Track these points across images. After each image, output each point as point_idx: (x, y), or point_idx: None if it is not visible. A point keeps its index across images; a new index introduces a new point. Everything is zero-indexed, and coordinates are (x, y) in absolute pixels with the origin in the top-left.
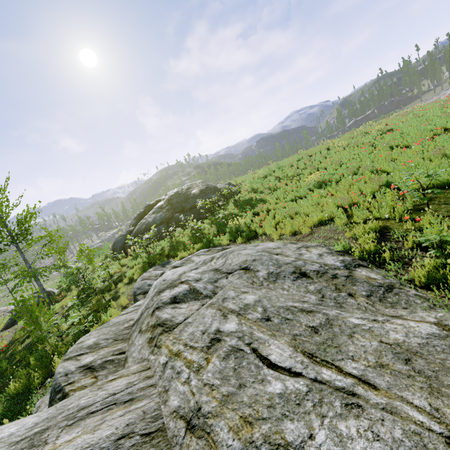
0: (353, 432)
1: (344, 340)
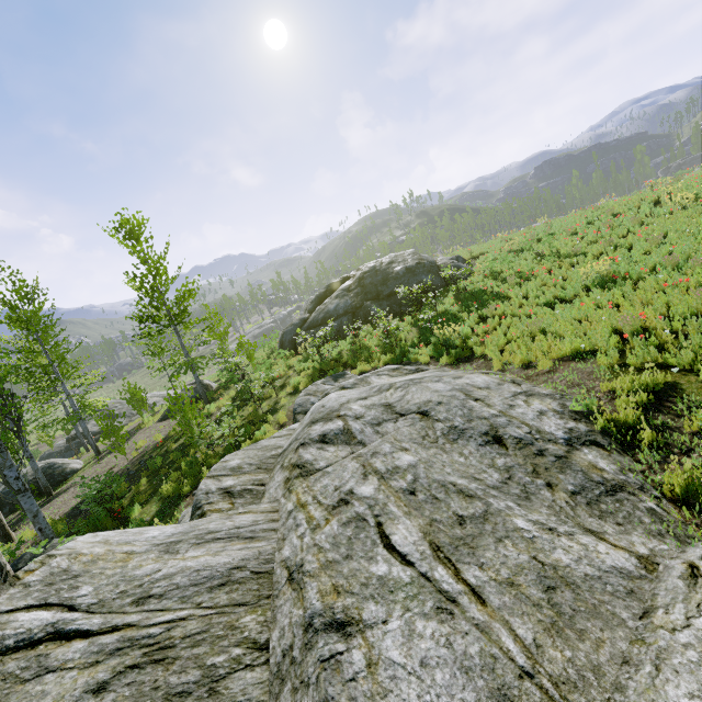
0: (427, 633)
1: (488, 543)
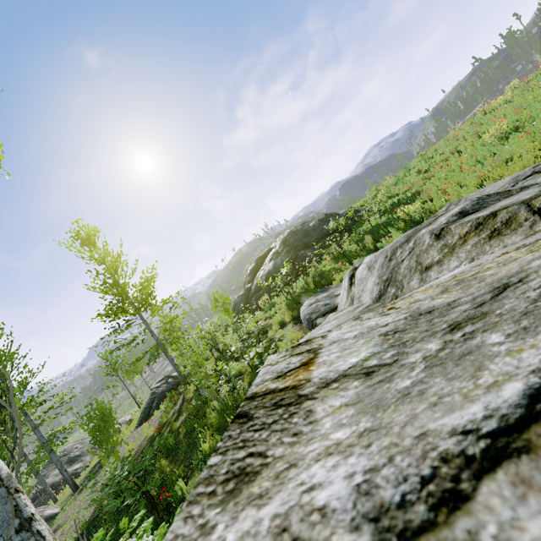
0: None
1: None
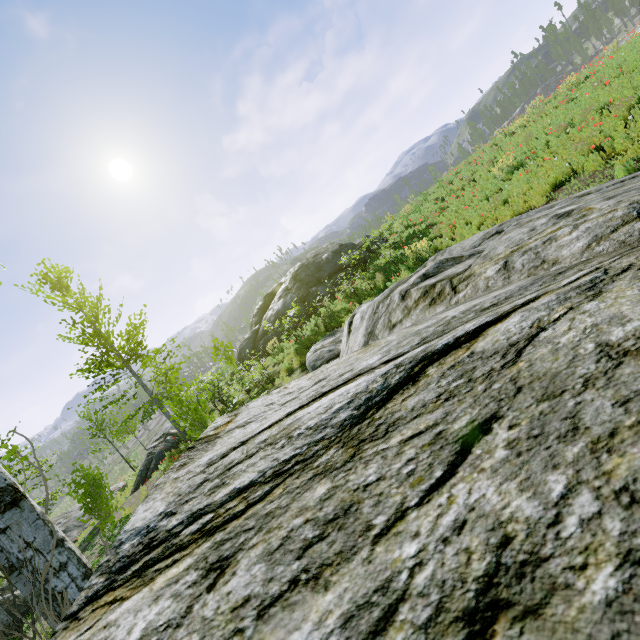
0: None
1: None
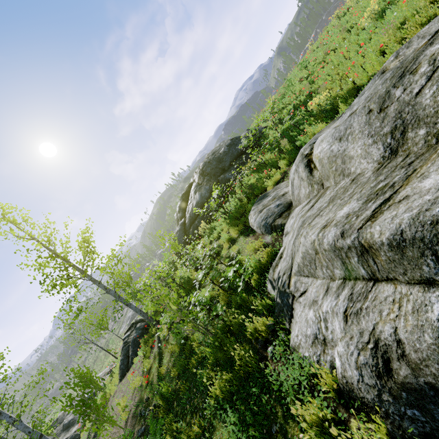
0: None
1: None
